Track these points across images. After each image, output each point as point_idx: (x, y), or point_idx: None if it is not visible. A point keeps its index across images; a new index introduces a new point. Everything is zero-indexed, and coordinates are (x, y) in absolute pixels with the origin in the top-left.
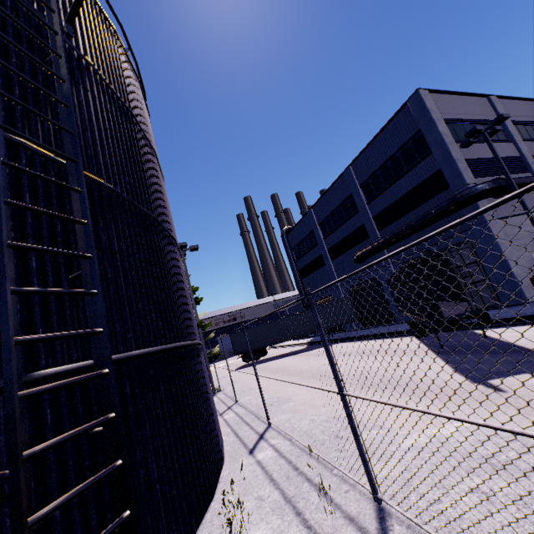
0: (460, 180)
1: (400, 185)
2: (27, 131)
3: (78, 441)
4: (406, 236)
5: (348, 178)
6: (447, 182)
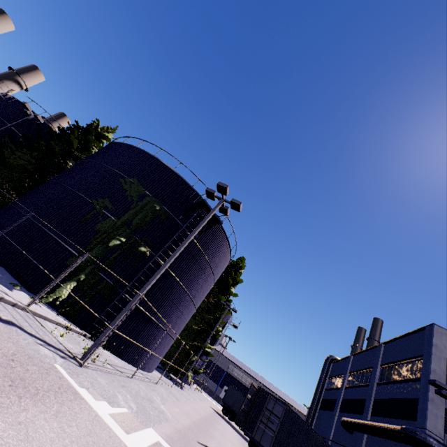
0: (423, 420)
1: (397, 388)
2: (162, 257)
3: (120, 309)
4: (370, 431)
5: (377, 351)
6: (417, 413)
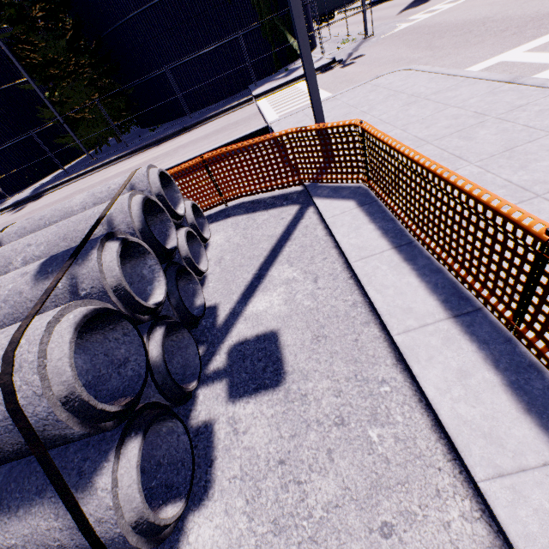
0: None
1: None
2: None
3: None
4: None
5: None
6: None
